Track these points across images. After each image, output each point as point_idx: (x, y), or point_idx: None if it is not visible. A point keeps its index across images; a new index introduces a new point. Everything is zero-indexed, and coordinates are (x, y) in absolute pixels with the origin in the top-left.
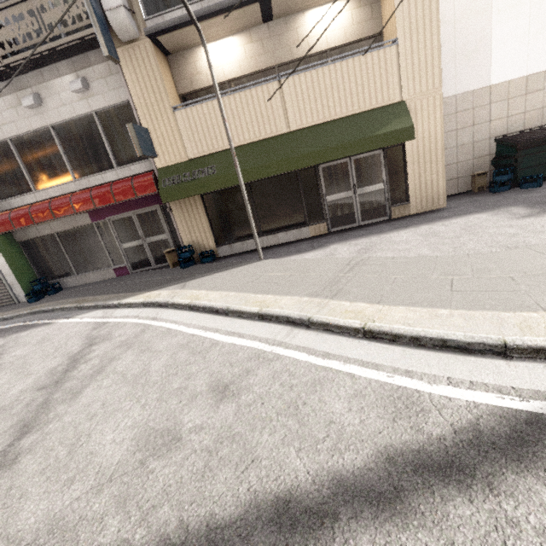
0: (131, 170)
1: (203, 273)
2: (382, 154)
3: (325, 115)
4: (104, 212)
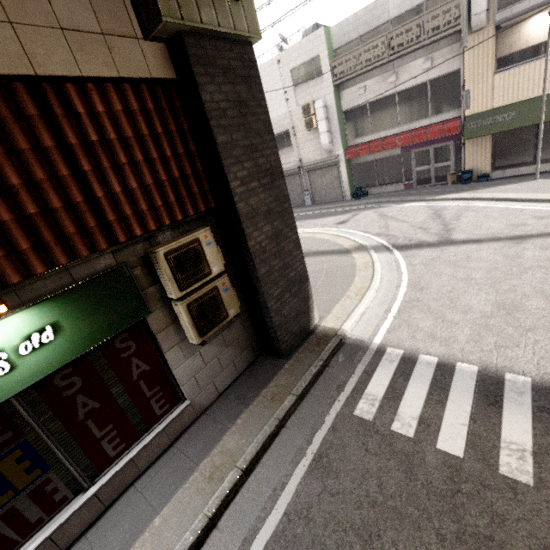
0: (441, 118)
1: (485, 187)
2: None
3: None
4: (411, 146)
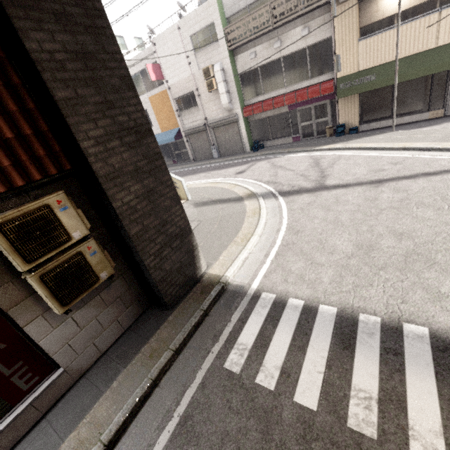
0: (319, 79)
1: (354, 138)
2: None
3: None
4: (296, 105)
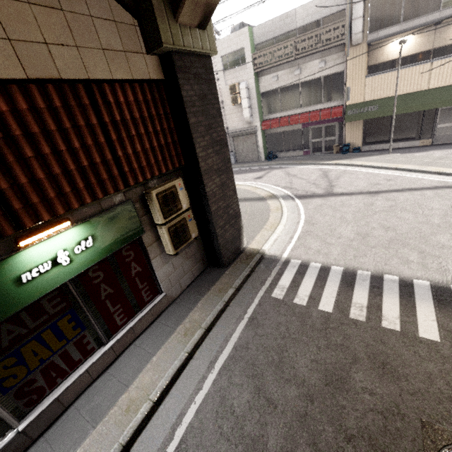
0: (330, 104)
1: (357, 157)
2: None
3: None
4: (309, 124)
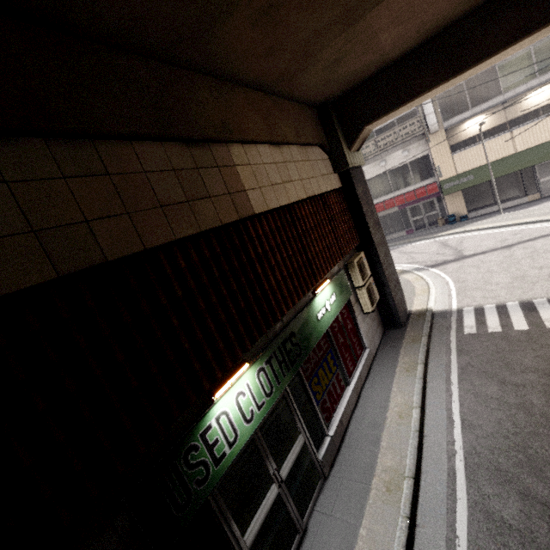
0: (422, 184)
1: (468, 223)
2: None
3: (539, 141)
4: (405, 204)
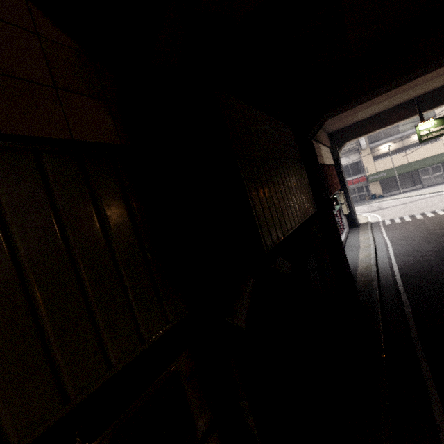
0: (356, 176)
1: (383, 198)
2: (440, 165)
3: (420, 158)
4: None
